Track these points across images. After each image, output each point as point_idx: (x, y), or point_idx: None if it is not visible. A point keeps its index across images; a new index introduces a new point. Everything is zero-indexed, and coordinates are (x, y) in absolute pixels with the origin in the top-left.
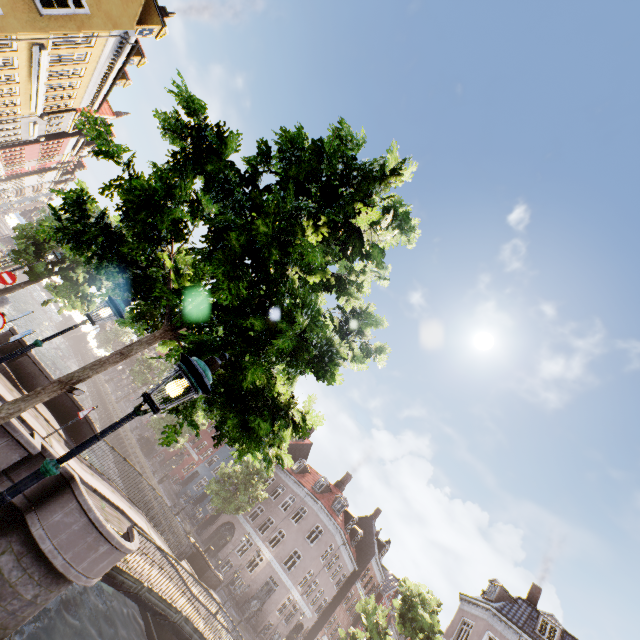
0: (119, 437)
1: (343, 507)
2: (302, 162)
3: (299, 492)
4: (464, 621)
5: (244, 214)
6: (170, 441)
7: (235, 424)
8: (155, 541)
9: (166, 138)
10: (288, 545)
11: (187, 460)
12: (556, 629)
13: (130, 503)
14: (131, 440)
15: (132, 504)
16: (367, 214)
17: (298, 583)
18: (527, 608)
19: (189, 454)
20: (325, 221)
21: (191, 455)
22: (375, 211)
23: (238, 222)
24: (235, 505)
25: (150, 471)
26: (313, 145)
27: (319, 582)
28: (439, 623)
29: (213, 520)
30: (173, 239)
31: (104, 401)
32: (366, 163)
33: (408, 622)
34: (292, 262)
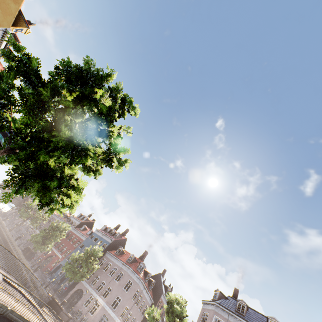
0: (10, 250)
1: (143, 268)
2: (72, 73)
3: (119, 264)
4: (204, 314)
5: (39, 89)
6: (7, 200)
7: (39, 185)
8: (22, 292)
9: (5, 61)
10: (113, 294)
11: (55, 259)
12: (244, 306)
13: (7, 273)
14: (17, 250)
15: (8, 274)
16: (100, 92)
17: (120, 315)
18: (232, 300)
19: (56, 255)
20: (78, 93)
21: (57, 256)
22: (102, 91)
23: (34, 91)
24: (80, 275)
25: (29, 265)
26: (76, 66)
27: (132, 313)
28: (186, 311)
29: (70, 290)
30: (8, 104)
31: (1, 231)
32: (95, 71)
33: (170, 313)
34: (67, 113)
